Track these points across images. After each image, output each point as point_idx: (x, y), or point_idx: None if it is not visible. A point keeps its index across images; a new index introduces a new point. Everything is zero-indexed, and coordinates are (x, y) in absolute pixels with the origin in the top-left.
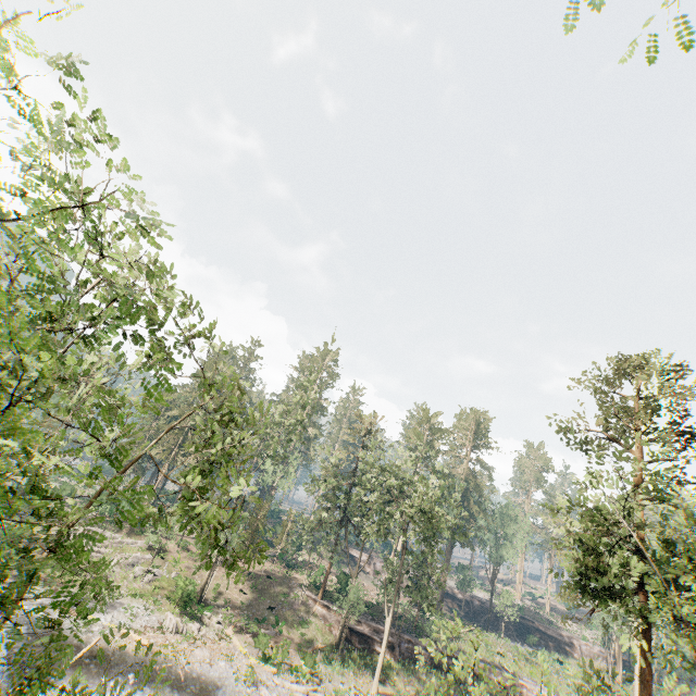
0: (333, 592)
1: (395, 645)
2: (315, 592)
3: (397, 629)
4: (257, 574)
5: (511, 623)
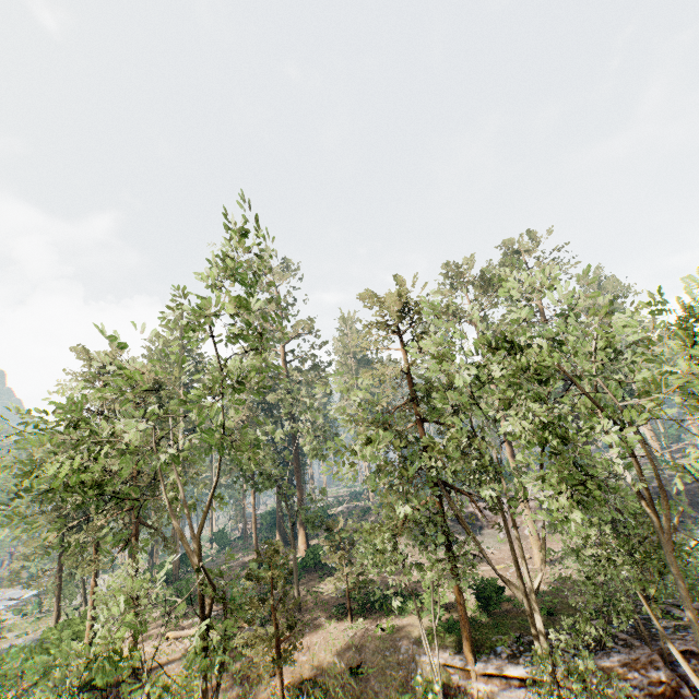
0: (476, 617)
1: (674, 684)
2: (451, 643)
3: (635, 633)
4: (328, 675)
5: (696, 495)
